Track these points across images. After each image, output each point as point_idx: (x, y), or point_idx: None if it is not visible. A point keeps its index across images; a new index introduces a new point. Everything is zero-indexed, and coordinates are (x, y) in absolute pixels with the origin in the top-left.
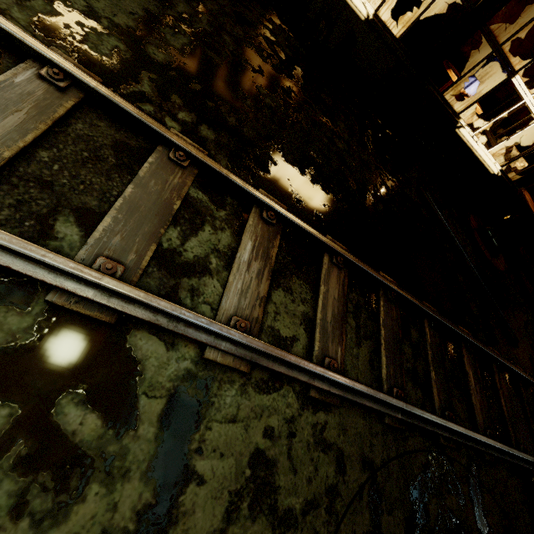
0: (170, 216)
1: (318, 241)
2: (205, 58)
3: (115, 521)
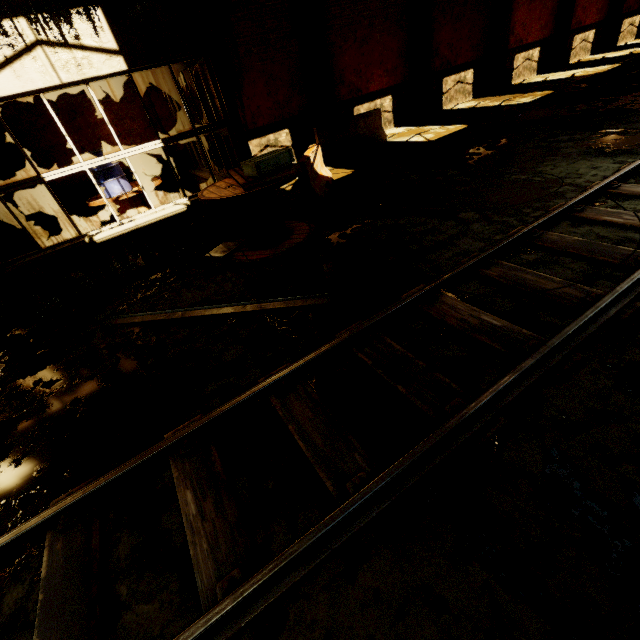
0: None
1: None
2: None
3: None
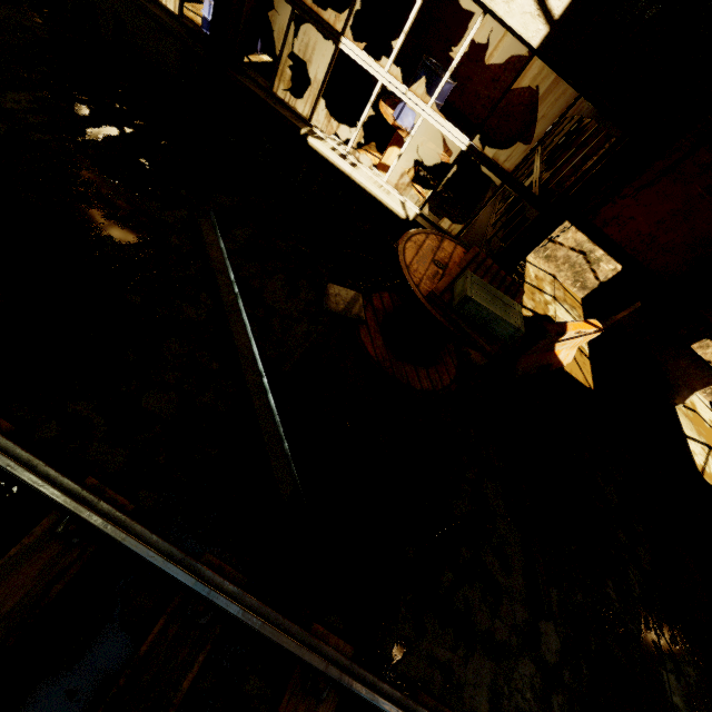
0: None
1: None
2: None
3: None
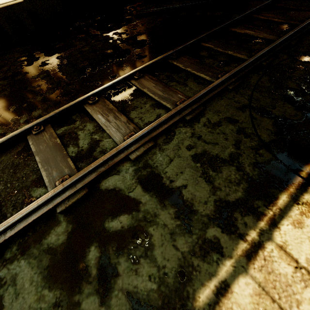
0: (61, 146)
1: (121, 81)
2: (3, 98)
3: (170, 228)
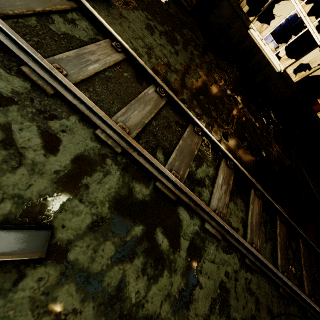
0: (193, 156)
1: (250, 181)
2: (205, 84)
3: (172, 291)
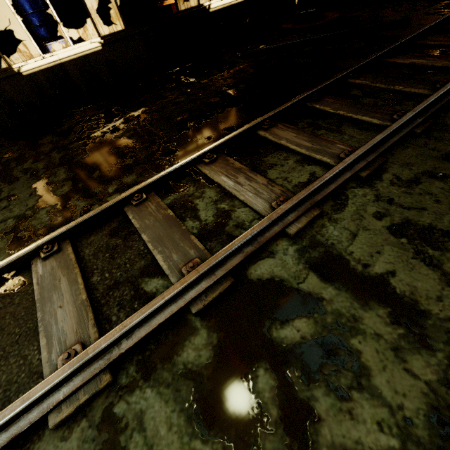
0: (176, 219)
1: (245, 133)
2: (80, 163)
3: (389, 339)
